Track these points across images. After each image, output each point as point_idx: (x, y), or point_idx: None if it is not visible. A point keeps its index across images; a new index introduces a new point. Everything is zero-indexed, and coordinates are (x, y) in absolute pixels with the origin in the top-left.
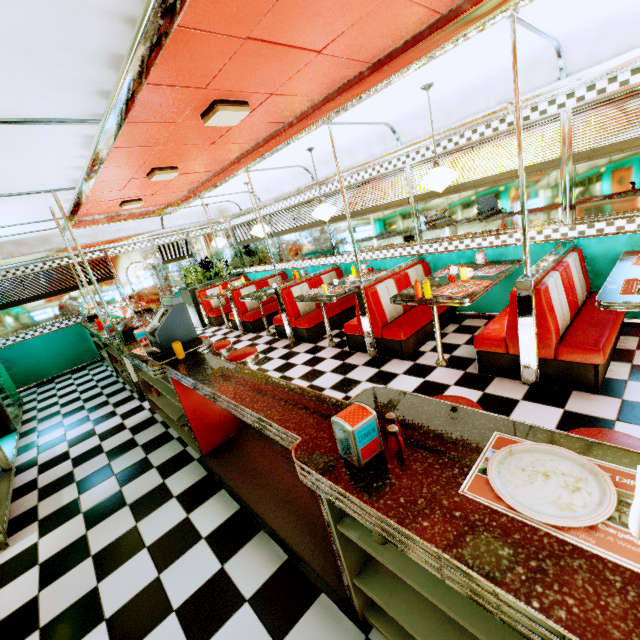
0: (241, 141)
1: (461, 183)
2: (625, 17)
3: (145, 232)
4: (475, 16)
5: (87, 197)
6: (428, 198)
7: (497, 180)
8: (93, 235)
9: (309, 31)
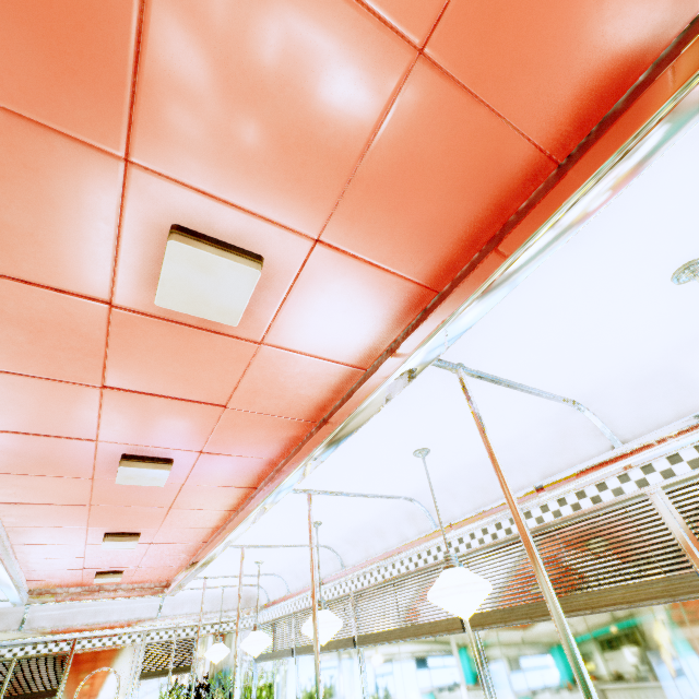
0: (211, 507)
1: (535, 601)
2: (656, 375)
3: (131, 619)
4: (390, 365)
5: (41, 562)
6: (490, 623)
7: (595, 604)
8: (62, 615)
9: (187, 382)
